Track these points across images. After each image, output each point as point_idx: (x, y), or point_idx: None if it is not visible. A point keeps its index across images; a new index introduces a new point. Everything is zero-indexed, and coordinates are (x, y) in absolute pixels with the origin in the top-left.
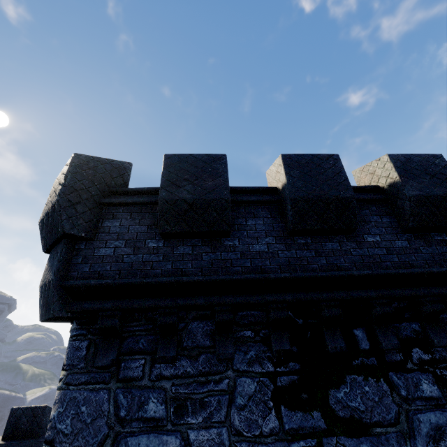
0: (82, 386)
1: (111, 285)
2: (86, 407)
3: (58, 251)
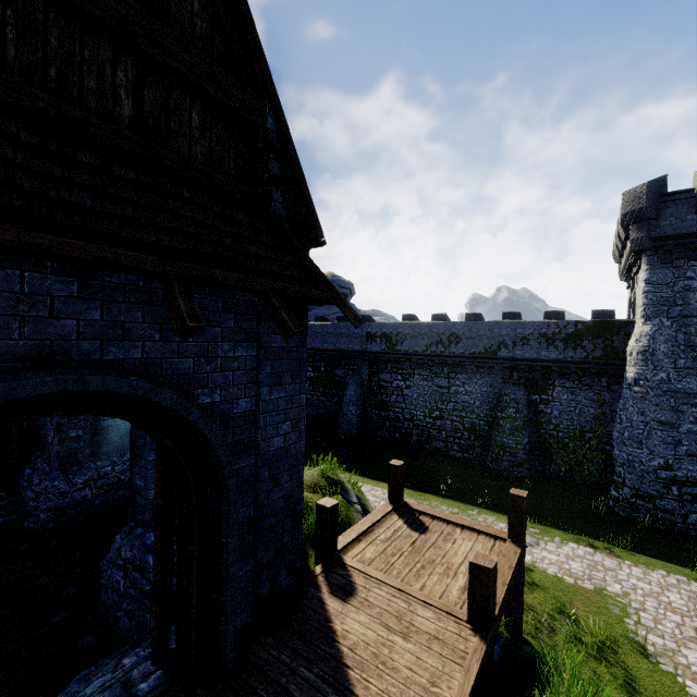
0: (657, 269)
1: (671, 236)
2: (660, 275)
3: (643, 226)
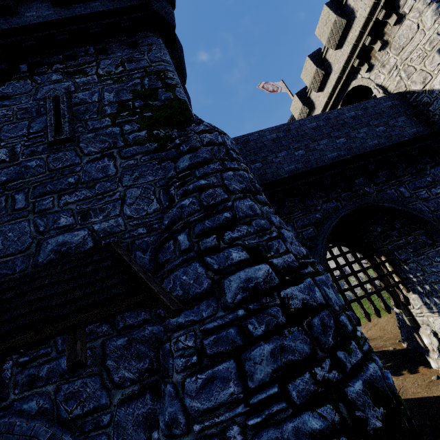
0: None
1: None
2: None
3: None
